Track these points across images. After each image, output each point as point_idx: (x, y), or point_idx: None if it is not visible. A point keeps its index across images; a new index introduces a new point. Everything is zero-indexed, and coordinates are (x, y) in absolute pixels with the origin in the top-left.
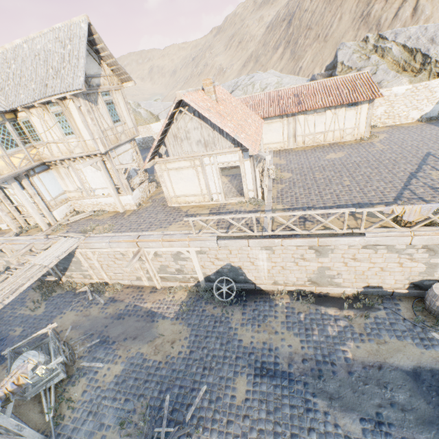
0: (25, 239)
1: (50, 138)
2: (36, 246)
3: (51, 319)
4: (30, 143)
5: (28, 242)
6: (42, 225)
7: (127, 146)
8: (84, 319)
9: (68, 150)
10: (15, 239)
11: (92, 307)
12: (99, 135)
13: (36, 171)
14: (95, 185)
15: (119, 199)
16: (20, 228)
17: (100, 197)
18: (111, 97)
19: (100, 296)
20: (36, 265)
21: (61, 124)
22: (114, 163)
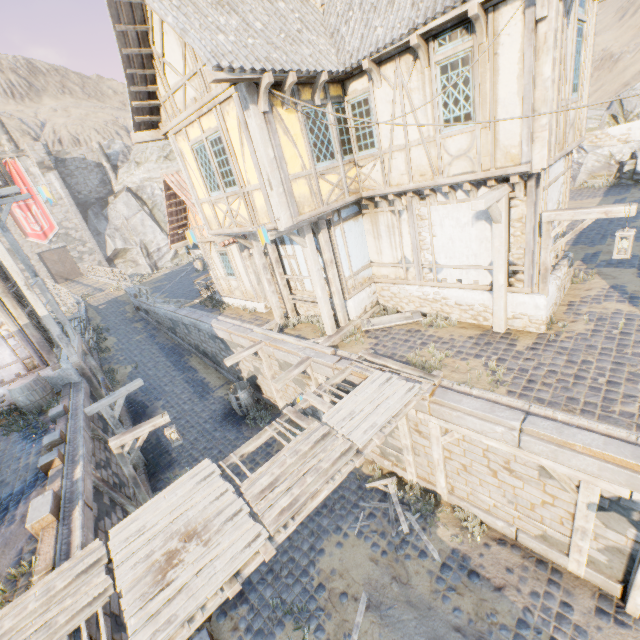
0: (296, 343)
1: (397, 140)
2: (314, 366)
3: (319, 535)
4: (350, 153)
5: (302, 353)
6: (328, 324)
7: (559, 165)
8: (396, 590)
9: (430, 167)
10: (279, 338)
11: (409, 557)
12: (549, 116)
13: (341, 215)
14: (448, 258)
15: (505, 299)
16: (284, 316)
17: (447, 285)
18: (582, 14)
19: (424, 530)
20: (333, 433)
21: (445, 95)
22: (538, 205)
